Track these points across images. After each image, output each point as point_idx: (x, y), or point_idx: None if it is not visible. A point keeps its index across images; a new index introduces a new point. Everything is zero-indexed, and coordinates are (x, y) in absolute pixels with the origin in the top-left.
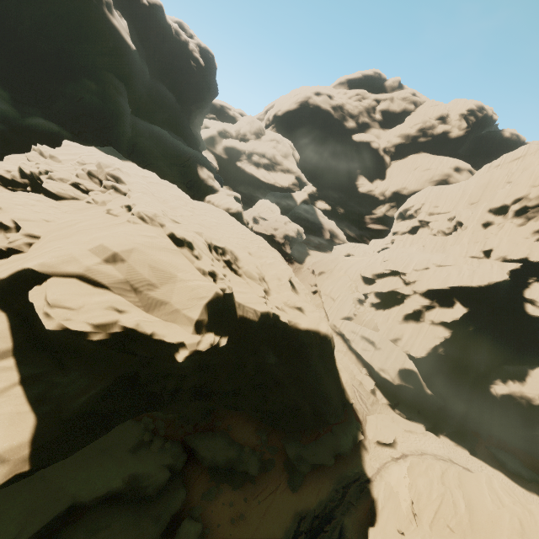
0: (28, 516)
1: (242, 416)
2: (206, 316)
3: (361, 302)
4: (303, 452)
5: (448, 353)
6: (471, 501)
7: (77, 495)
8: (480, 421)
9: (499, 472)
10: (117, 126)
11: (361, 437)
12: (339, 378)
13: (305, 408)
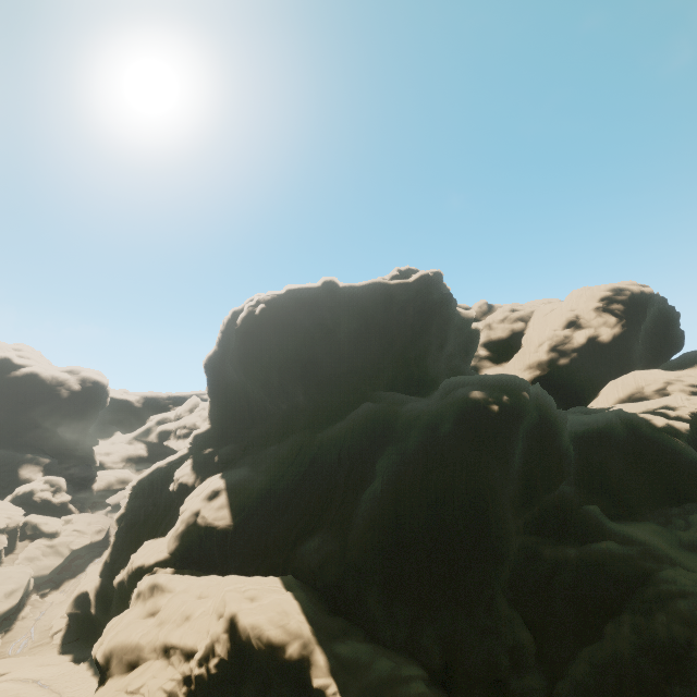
0: None
1: None
2: None
3: None
4: None
5: (115, 558)
6: None
7: None
8: None
9: None
10: None
11: None
12: None
13: None
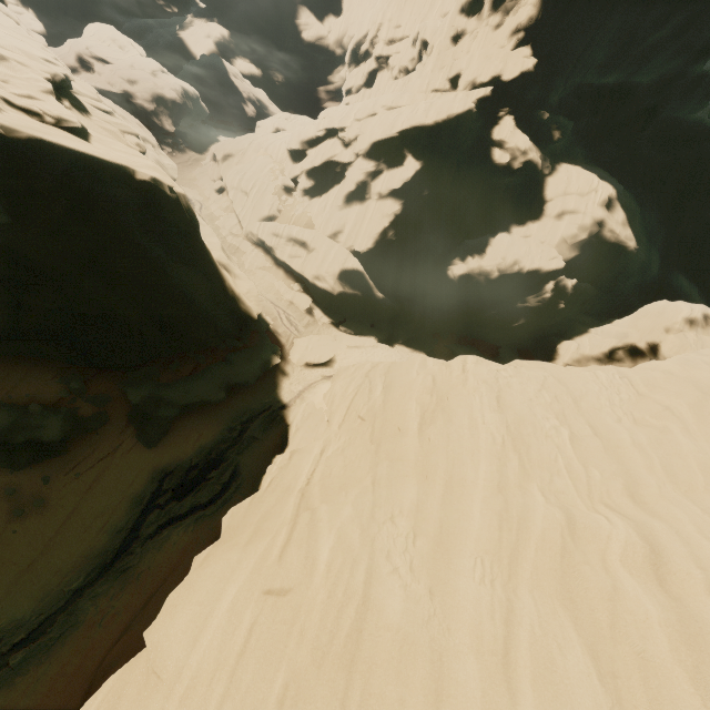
0: None
1: (19, 362)
2: None
3: (290, 192)
4: (164, 393)
5: (401, 237)
6: (392, 383)
7: None
8: (439, 317)
9: None
10: None
11: (277, 361)
12: (222, 280)
13: (130, 318)
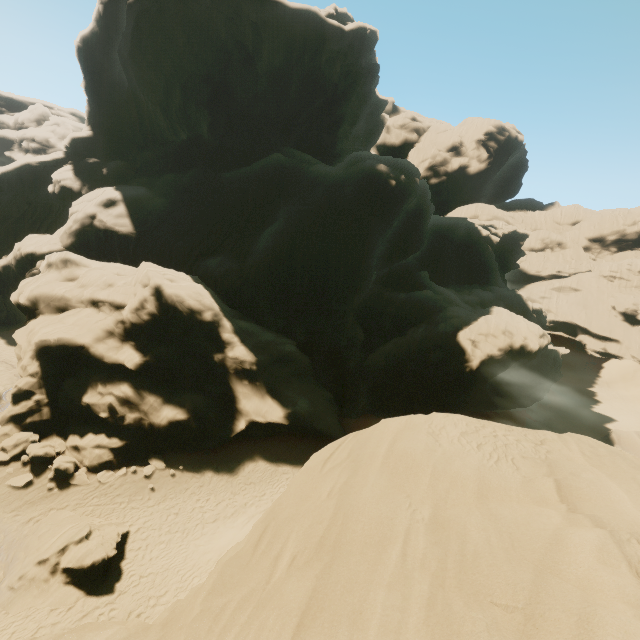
0: None
1: None
2: None
3: None
4: None
5: None
6: None
7: None
8: (9, 303)
9: (5, 340)
10: None
11: None
12: None
13: None
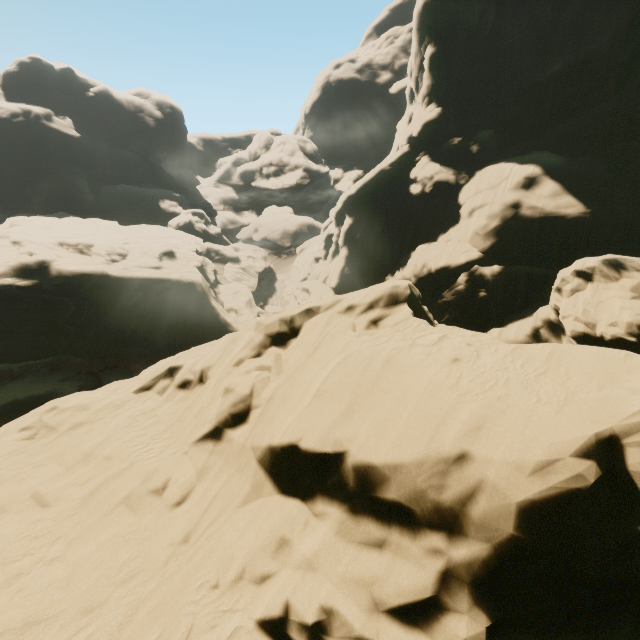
0: None
1: (139, 357)
2: (10, 270)
3: (318, 261)
4: None
5: (354, 270)
6: None
7: (18, 395)
8: None
9: None
10: (76, 198)
11: None
12: (218, 316)
13: (159, 334)
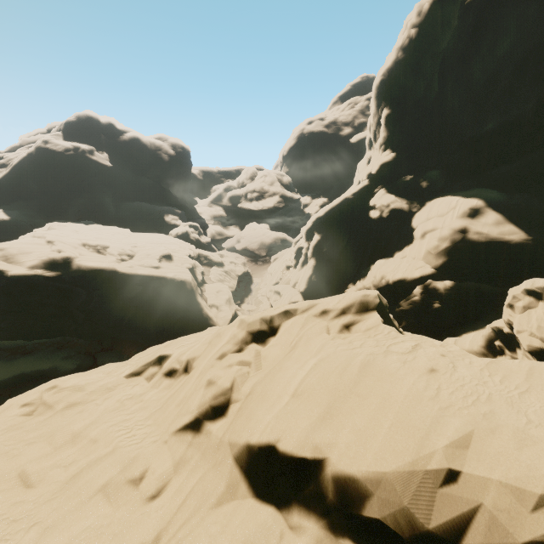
0: (4, 374)
1: (131, 342)
2: (41, 263)
3: (289, 268)
4: None
5: (320, 278)
6: None
7: (26, 369)
8: None
9: None
10: (101, 210)
11: None
12: (202, 310)
13: (151, 323)
